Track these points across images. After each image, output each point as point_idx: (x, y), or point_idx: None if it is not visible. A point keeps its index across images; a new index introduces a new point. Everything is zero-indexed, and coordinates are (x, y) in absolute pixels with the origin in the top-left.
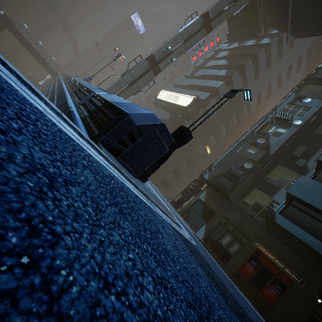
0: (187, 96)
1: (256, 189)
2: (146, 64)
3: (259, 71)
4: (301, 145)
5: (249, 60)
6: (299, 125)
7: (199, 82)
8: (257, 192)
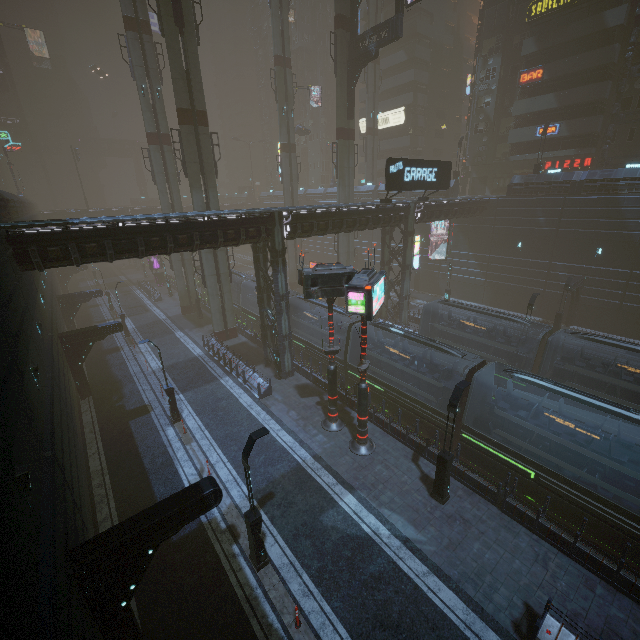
0: (396, 113)
1: (498, 145)
2: (370, 138)
3: (430, 12)
4: (506, 94)
5: (416, 23)
6: (495, 88)
7: (389, 83)
8: (500, 146)
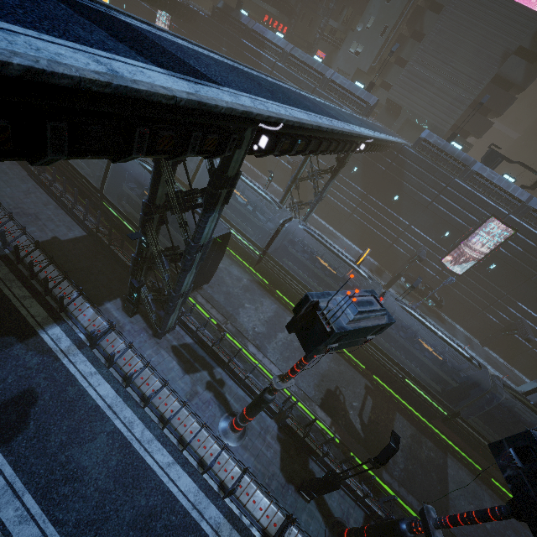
0: None
1: None
2: None
3: None
4: None
5: None
6: None
7: None
8: None
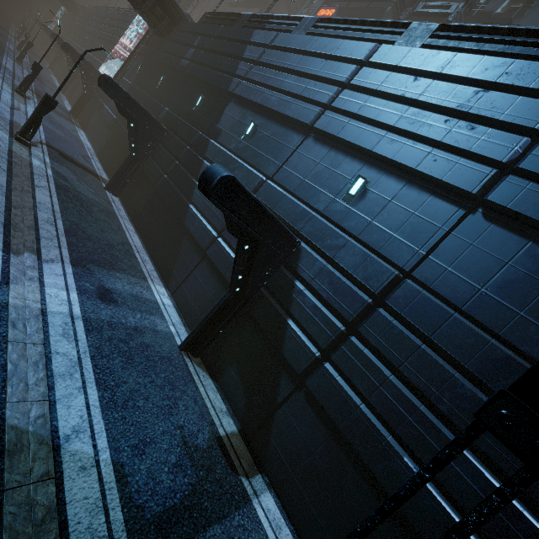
0: None
1: None
2: None
3: None
4: None
5: None
6: None
7: None
8: None
